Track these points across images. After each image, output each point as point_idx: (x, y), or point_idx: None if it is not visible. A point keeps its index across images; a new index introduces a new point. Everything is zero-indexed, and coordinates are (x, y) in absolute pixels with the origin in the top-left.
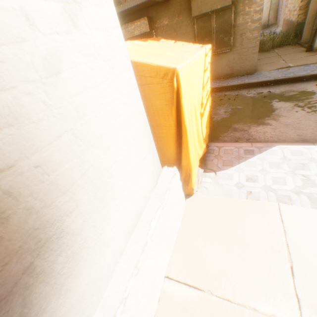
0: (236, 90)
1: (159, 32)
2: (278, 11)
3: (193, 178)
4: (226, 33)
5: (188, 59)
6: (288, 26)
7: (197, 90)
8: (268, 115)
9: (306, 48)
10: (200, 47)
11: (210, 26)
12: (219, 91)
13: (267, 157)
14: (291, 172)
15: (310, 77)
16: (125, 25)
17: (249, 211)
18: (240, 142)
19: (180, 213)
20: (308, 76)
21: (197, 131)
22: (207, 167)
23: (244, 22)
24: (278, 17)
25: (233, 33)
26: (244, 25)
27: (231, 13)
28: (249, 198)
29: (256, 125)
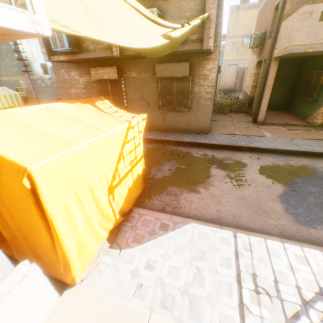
0: (188, 147)
1: (128, 81)
2: (242, 81)
3: (73, 267)
4: (185, 96)
5: (74, 146)
6: (245, 97)
7: (99, 168)
8: (202, 182)
9: (253, 120)
10: (133, 116)
11: (171, 87)
12: (174, 144)
13: (177, 237)
14: (190, 261)
15: (248, 148)
16: (95, 68)
17: (119, 320)
18: (162, 213)
19: (36, 320)
20: (247, 147)
21: (99, 207)
22: (117, 240)
23: (200, 91)
24: (242, 85)
25: (191, 98)
26: (200, 93)
27: (189, 81)
28: (136, 295)
29: (188, 191)
